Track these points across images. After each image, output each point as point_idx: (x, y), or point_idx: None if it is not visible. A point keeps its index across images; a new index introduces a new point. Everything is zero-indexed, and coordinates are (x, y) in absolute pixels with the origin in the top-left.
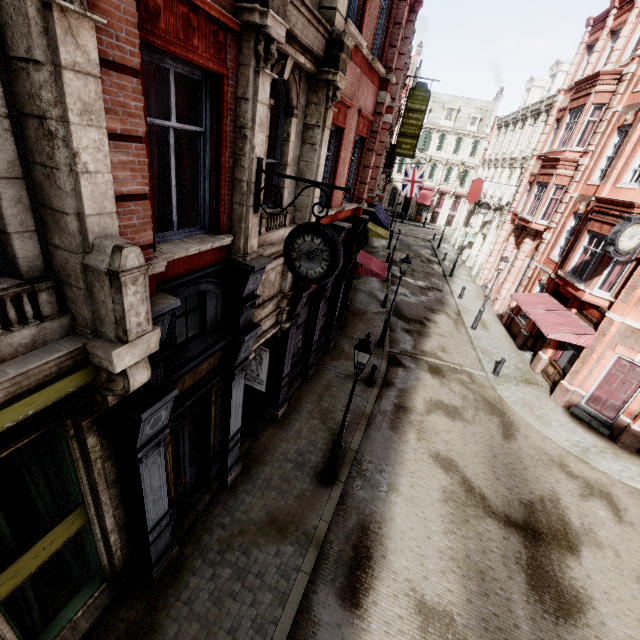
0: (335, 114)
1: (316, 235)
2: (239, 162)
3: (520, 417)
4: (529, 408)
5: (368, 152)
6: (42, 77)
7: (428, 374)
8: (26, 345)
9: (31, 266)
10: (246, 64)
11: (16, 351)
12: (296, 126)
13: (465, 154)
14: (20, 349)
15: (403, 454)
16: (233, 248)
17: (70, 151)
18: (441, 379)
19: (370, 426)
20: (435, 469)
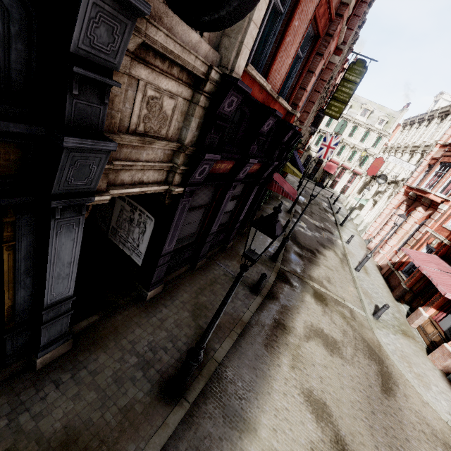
0: None
1: None
2: None
3: (398, 370)
4: (408, 362)
5: (317, 56)
6: None
7: (312, 298)
8: None
9: None
10: None
11: None
12: None
13: (369, 144)
14: None
15: (272, 381)
16: None
17: None
18: (324, 307)
19: (243, 336)
20: (305, 412)
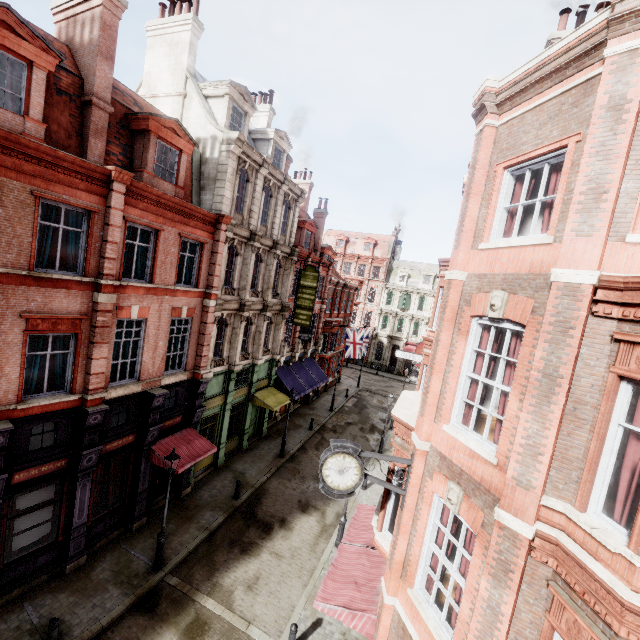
0: None
1: None
2: None
3: None
4: None
5: (91, 344)
6: None
7: (175, 637)
8: None
9: None
10: None
11: None
12: None
13: None
14: None
15: None
16: None
17: None
18: None
19: None
20: None
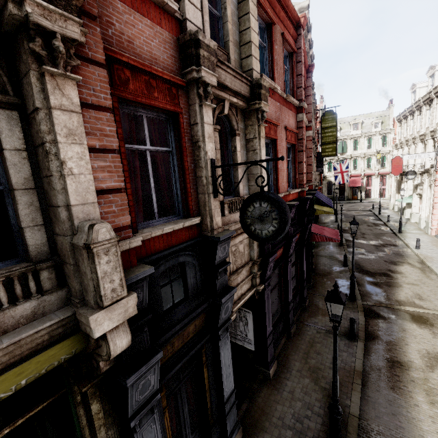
0: (267, 131)
1: (262, 200)
2: (198, 165)
3: None
4: None
5: (299, 153)
6: (40, 117)
7: (413, 324)
8: (27, 316)
9: (39, 251)
10: (193, 103)
11: (18, 322)
12: (240, 142)
13: (377, 146)
14: (21, 320)
15: (418, 423)
16: (203, 227)
17: (60, 162)
18: (430, 328)
19: (366, 385)
20: None
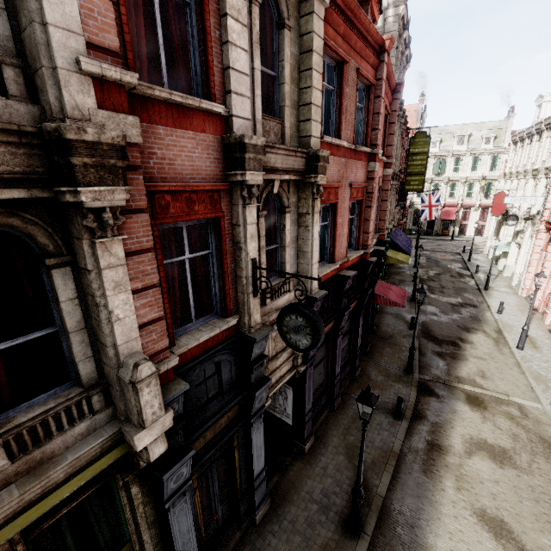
0: (325, 197)
1: (299, 314)
2: (238, 265)
3: None
4: None
5: (366, 208)
6: (91, 277)
7: (465, 405)
8: (83, 433)
9: (89, 378)
10: (236, 204)
11: (76, 439)
12: (291, 217)
13: (484, 169)
14: (79, 437)
15: (439, 506)
16: (241, 323)
17: (108, 310)
18: (482, 412)
19: (399, 467)
20: (481, 532)
